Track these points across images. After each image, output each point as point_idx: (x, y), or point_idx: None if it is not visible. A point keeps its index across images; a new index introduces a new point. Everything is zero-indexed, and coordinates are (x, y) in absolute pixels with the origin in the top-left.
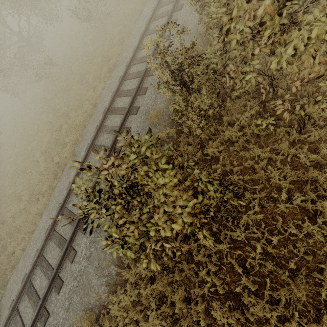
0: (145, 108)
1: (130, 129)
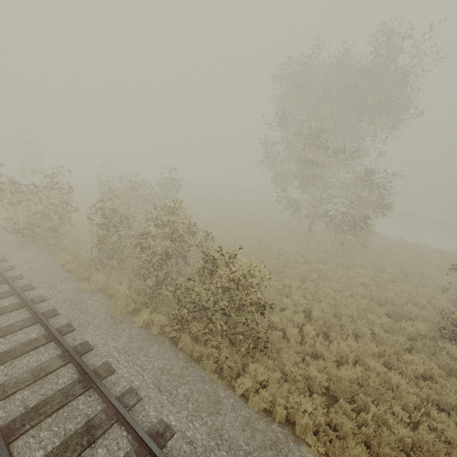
0: (82, 320)
1: (88, 342)
